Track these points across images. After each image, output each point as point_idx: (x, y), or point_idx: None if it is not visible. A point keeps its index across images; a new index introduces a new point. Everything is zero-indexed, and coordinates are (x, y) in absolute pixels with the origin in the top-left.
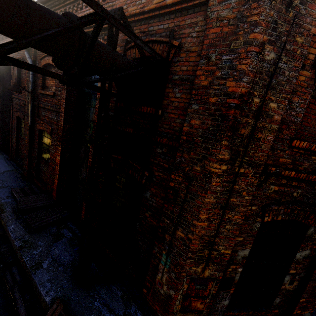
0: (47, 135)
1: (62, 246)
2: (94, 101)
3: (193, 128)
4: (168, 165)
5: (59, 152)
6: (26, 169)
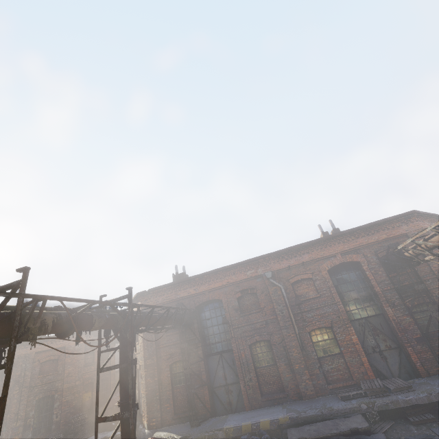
0: (319, 331)
1: (436, 381)
2: (349, 287)
3: (436, 267)
4: (438, 286)
5: (352, 332)
6: (310, 384)
